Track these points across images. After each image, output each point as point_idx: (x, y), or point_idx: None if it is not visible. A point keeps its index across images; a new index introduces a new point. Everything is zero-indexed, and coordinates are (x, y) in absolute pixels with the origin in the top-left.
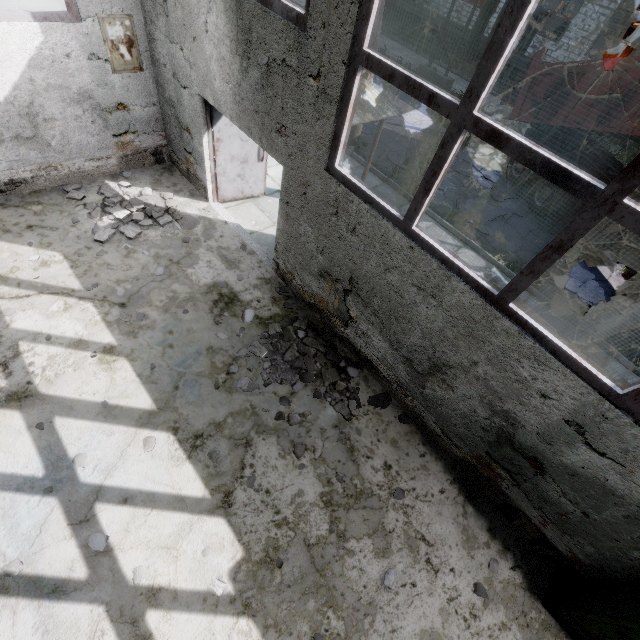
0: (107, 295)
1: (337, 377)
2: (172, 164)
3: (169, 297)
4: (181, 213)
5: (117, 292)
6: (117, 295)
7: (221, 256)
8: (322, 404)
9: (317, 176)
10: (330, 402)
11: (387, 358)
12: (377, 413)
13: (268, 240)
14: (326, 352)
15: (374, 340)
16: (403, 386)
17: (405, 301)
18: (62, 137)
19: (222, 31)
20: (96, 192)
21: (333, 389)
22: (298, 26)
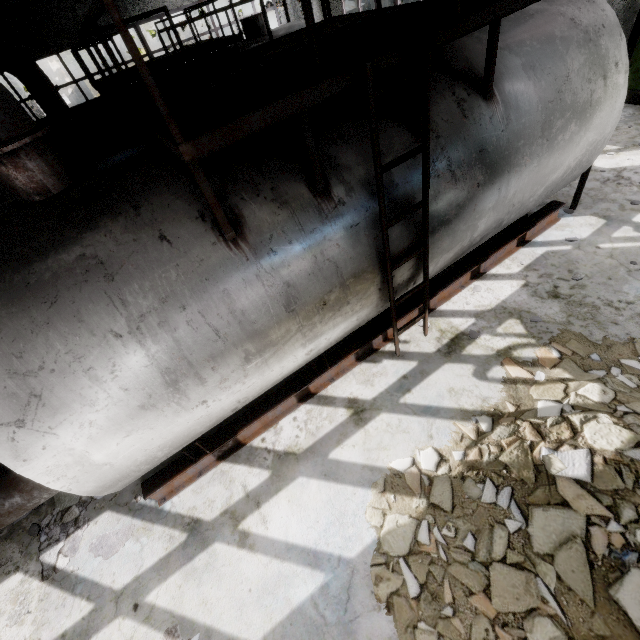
0: None
1: None
2: None
3: None
4: None
5: None
6: None
7: None
8: None
9: None
10: None
11: None
12: None
13: None
14: None
15: None
16: None
17: None
18: None
19: (316, 9)
20: None
21: None
22: None
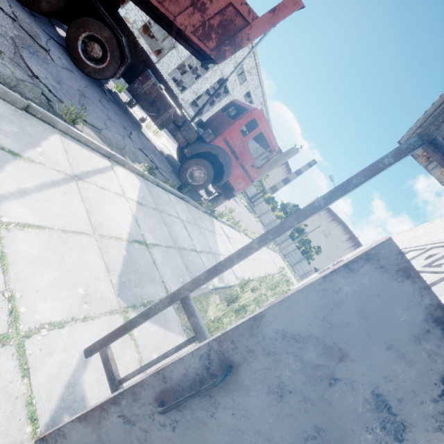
0: None
1: None
2: None
3: None
4: None
5: None
6: None
7: None
8: None
9: None
10: None
11: None
12: None
13: None
14: None
15: None
16: None
17: None
18: None
19: None
20: None
21: None
22: None
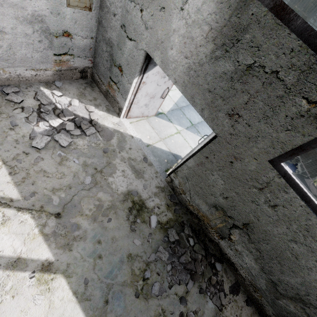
0: (44, 205)
1: (211, 272)
2: (92, 80)
3: (96, 205)
4: (101, 125)
5: (53, 201)
6: (53, 204)
7: (131, 166)
8: (205, 298)
9: (256, 160)
10: (209, 296)
11: (251, 271)
12: (235, 300)
13: (158, 152)
14: (206, 255)
15: (245, 258)
16: (256, 287)
17: (299, 262)
18: (8, 48)
19: (203, 16)
20: (32, 97)
21: (210, 284)
22: (316, 53)
